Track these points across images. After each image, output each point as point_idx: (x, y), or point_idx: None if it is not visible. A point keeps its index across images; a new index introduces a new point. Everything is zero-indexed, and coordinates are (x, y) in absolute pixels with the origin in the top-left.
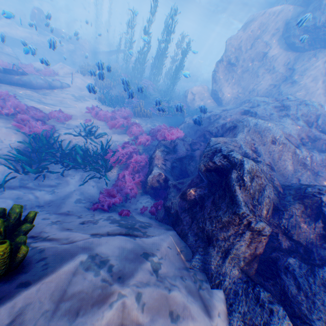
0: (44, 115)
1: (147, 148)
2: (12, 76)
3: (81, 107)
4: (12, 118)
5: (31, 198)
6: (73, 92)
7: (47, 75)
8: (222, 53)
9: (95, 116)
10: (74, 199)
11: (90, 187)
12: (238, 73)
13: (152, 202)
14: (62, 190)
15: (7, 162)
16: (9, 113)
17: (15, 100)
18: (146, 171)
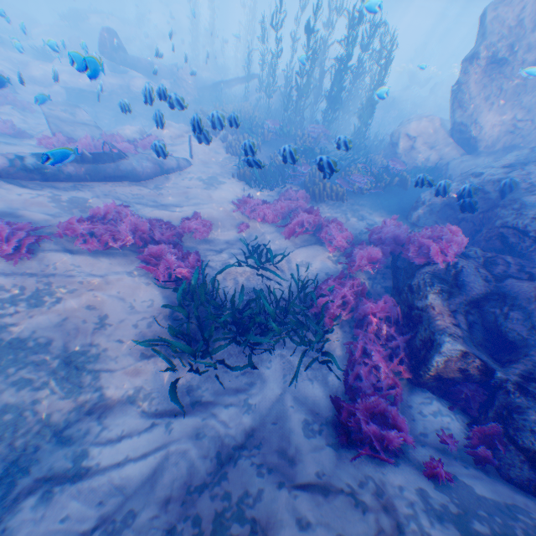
0: (175, 234)
1: (375, 275)
2: (106, 164)
3: (220, 200)
4: (130, 250)
5: (220, 433)
6: (197, 173)
7: (147, 148)
8: (476, 43)
9: (252, 217)
10: (301, 427)
11: (306, 382)
12: (513, 78)
13: (449, 413)
14: (262, 399)
15: (153, 351)
16: (124, 243)
17: (130, 216)
18: (404, 335)
